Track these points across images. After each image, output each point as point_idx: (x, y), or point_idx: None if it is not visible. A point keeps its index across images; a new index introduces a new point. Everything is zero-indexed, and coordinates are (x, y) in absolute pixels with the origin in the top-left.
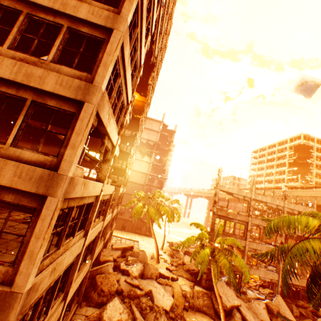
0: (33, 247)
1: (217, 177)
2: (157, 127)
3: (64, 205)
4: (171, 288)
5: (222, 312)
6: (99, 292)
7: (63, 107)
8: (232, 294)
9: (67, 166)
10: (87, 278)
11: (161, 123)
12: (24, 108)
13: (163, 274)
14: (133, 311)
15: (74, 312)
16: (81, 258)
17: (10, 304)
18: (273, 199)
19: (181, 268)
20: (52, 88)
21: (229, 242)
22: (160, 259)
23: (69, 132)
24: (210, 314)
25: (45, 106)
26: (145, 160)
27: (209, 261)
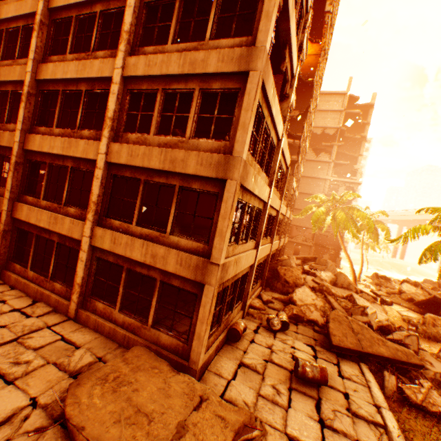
0: (244, 119)
1: None
2: (339, 104)
3: (260, 99)
4: (381, 308)
5: None
6: (282, 283)
7: None
8: None
9: (263, 37)
10: (268, 263)
11: (346, 96)
12: (214, 0)
13: (365, 292)
14: (329, 301)
15: (260, 292)
16: (267, 211)
17: (233, 166)
18: None
19: (397, 297)
20: None
21: None
22: (358, 284)
23: (259, 5)
24: None
25: None
26: (321, 159)
27: None
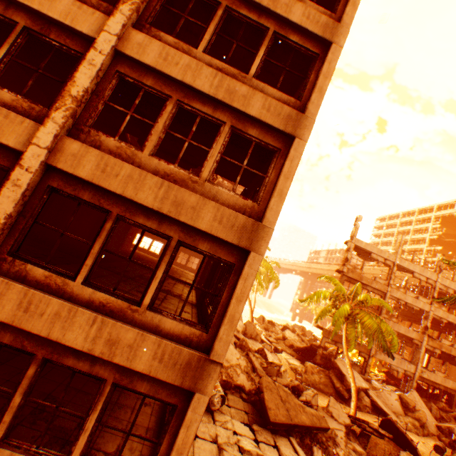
0: (282, 187)
1: (353, 228)
2: None
3: None
4: (277, 357)
5: (354, 386)
6: None
7: (306, 46)
8: (358, 376)
9: (314, 110)
10: None
11: None
12: (266, 38)
13: (265, 341)
14: (251, 360)
15: None
16: None
17: (261, 237)
18: (423, 270)
19: (282, 343)
20: (298, 19)
21: (374, 302)
22: None
23: (312, 75)
24: (329, 393)
25: (285, 41)
26: None
27: (329, 333)
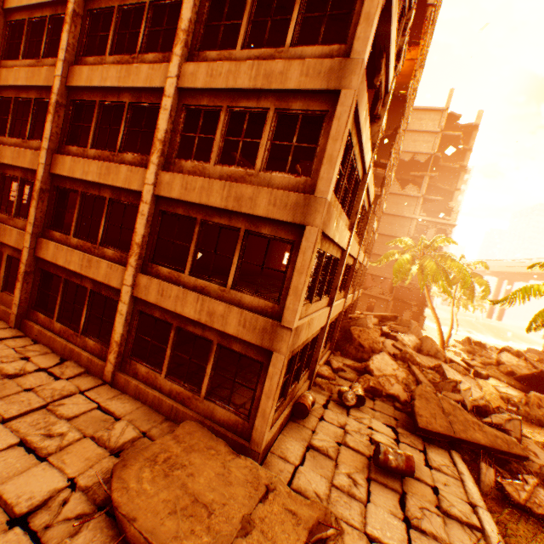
0: (331, 151)
1: None
2: (434, 123)
3: (350, 125)
4: (475, 382)
5: None
6: (356, 347)
7: None
8: None
9: (361, 47)
10: (340, 322)
11: (444, 113)
12: None
13: (456, 362)
14: (413, 373)
15: (328, 357)
16: (345, 260)
17: (315, 210)
18: None
19: (494, 369)
20: None
21: None
22: (446, 351)
23: (357, 3)
24: None
25: None
26: (408, 193)
27: None
